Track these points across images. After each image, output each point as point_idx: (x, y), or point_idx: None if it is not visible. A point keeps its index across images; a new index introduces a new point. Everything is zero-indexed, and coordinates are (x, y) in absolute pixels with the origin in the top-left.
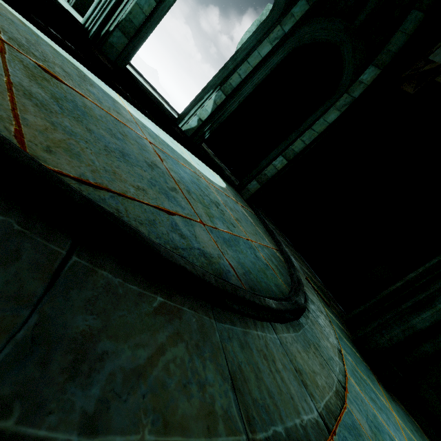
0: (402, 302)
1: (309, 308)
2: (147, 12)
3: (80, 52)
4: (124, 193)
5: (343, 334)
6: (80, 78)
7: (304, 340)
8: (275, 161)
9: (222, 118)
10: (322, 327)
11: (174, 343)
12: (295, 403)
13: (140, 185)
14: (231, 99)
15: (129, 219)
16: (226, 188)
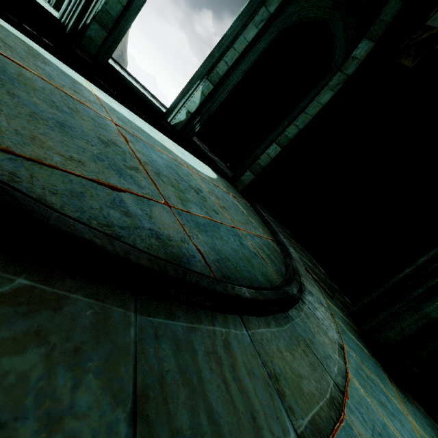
0: (413, 290)
1: (305, 299)
2: (124, 1)
3: (59, 48)
4: (39, 159)
5: (348, 328)
6: (29, 54)
7: (290, 336)
8: (269, 149)
9: (212, 109)
10: (319, 320)
11: (18, 349)
12: (258, 425)
13: (76, 156)
14: (219, 89)
15: (31, 186)
16: (216, 179)
